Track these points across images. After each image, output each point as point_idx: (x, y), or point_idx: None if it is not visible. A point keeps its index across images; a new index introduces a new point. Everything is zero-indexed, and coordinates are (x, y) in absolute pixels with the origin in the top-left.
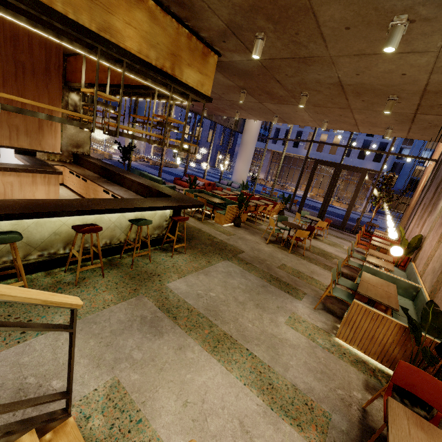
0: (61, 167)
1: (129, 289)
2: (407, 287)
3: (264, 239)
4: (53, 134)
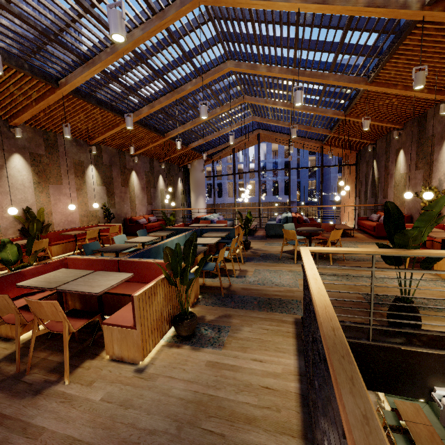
0: None
1: None
2: None
3: None
4: None
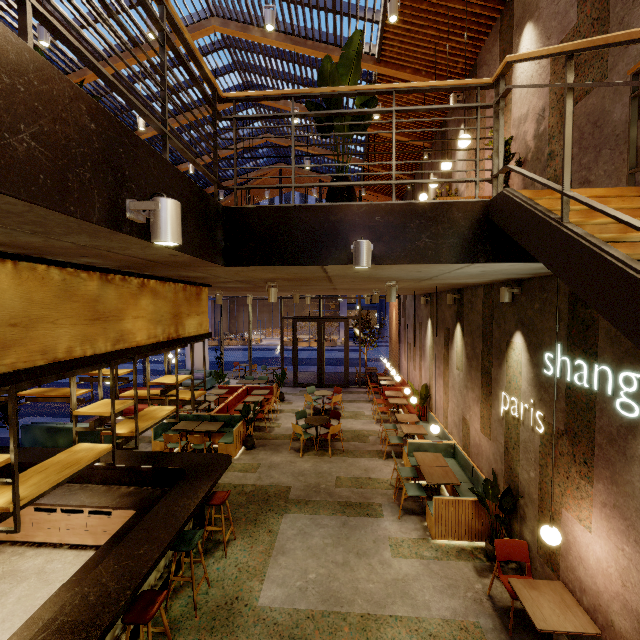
0: None
1: None
2: (445, 448)
3: (294, 452)
4: None
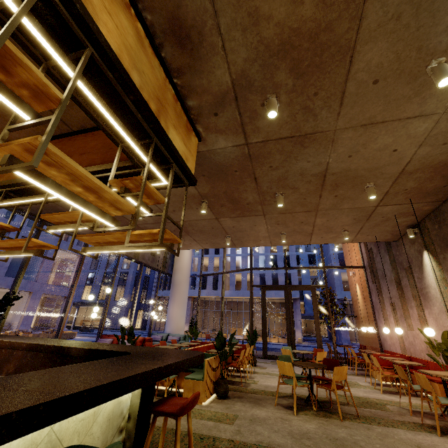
0: None
1: None
2: None
3: (283, 408)
4: None
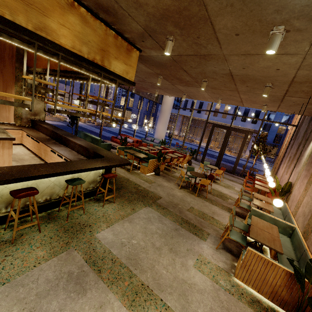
0: (20, 131)
1: (62, 242)
2: (285, 227)
3: (177, 185)
4: (7, 108)
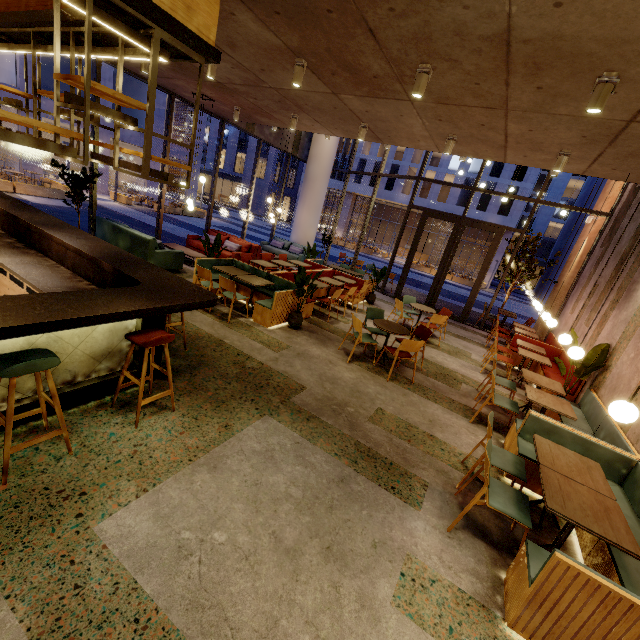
0: None
1: None
2: (610, 460)
3: (344, 354)
4: None
